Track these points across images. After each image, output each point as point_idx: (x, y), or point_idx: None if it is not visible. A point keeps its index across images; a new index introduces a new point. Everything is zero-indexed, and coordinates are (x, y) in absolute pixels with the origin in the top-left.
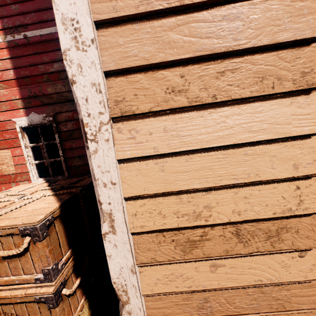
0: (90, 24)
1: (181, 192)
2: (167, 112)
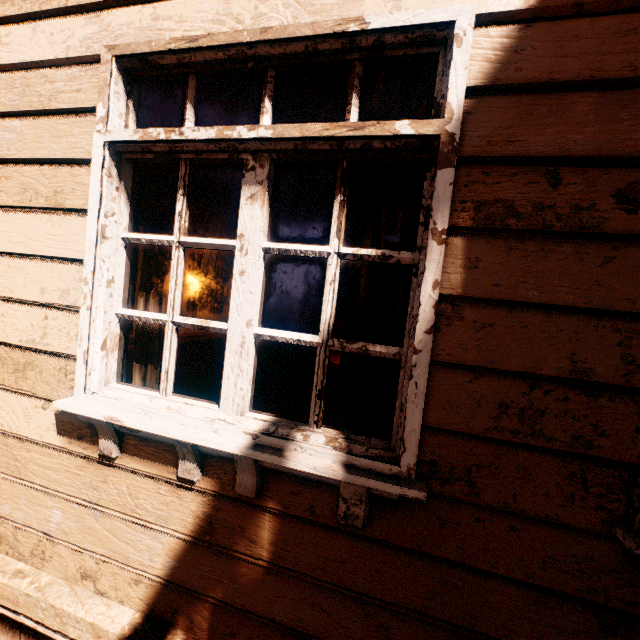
0: None
1: None
2: None
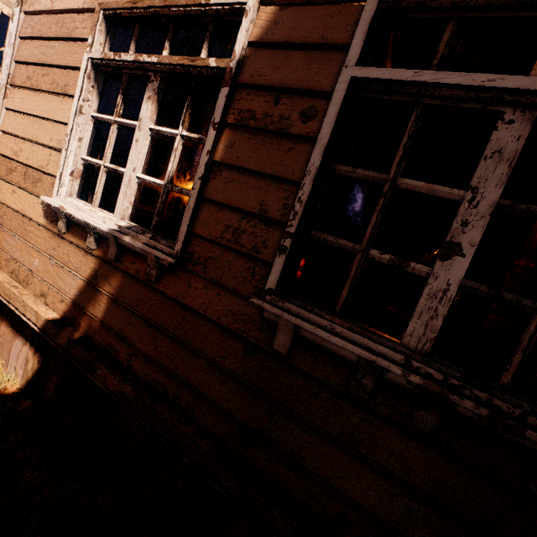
0: (15, 37)
1: (17, 137)
2: (26, 89)
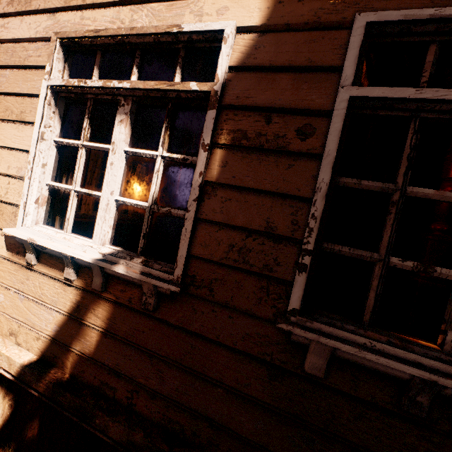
0: None
1: None
2: None
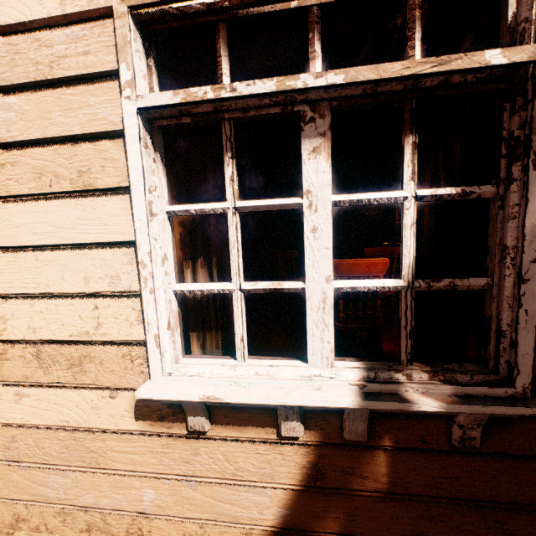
0: None
1: None
2: None
